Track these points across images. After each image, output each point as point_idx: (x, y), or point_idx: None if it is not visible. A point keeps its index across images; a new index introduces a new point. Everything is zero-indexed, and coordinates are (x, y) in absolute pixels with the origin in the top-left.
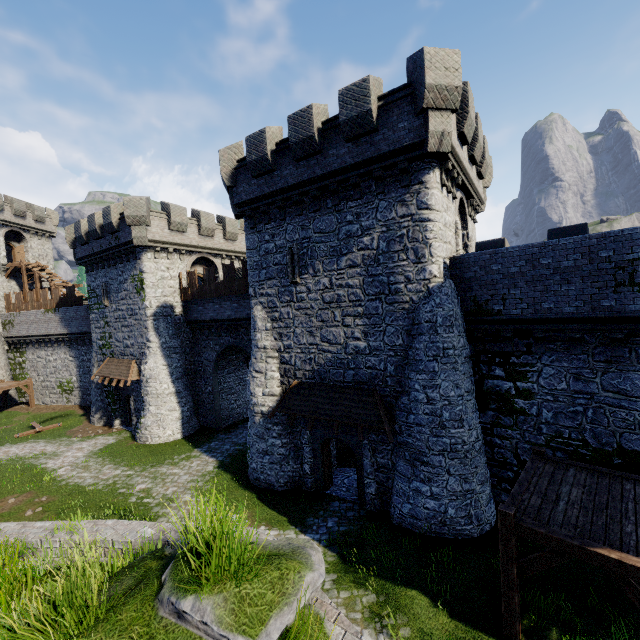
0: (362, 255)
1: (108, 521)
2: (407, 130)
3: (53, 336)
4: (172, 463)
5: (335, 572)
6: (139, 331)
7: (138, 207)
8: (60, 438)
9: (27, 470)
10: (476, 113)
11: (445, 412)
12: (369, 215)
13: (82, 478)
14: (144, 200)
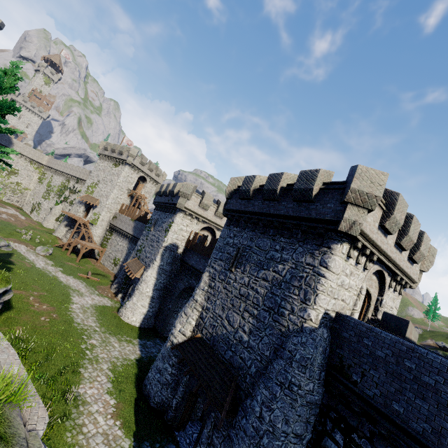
0: (273, 275)
1: (13, 350)
2: (331, 210)
3: (126, 233)
4: (119, 339)
5: None
6: (155, 252)
7: (188, 189)
8: (92, 287)
9: (65, 295)
10: (413, 215)
11: (266, 437)
12: (289, 252)
13: (78, 316)
14: (193, 186)
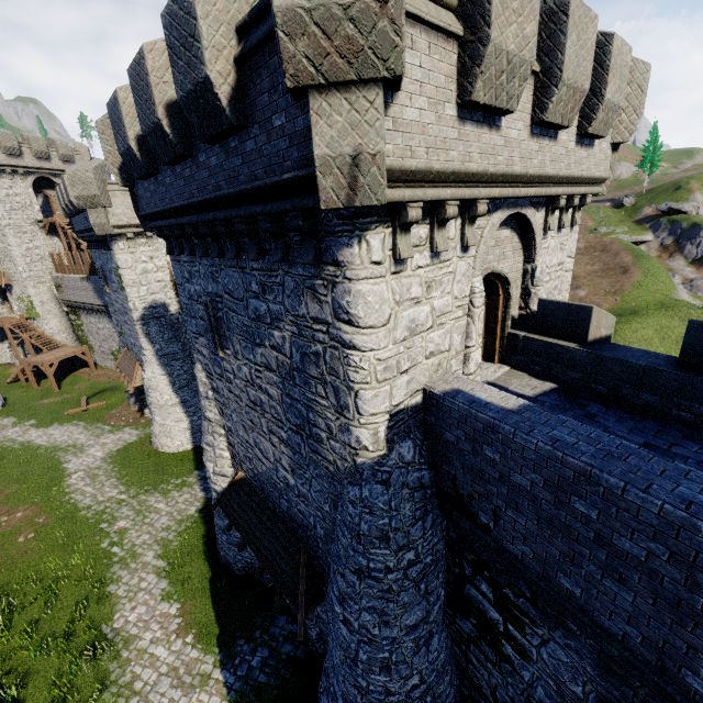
0: (276, 358)
1: None
2: (287, 137)
3: (94, 305)
4: (164, 491)
5: None
6: (134, 333)
7: (86, 183)
8: (97, 424)
9: (51, 469)
10: None
11: (362, 650)
12: (275, 294)
13: (83, 494)
14: (90, 172)
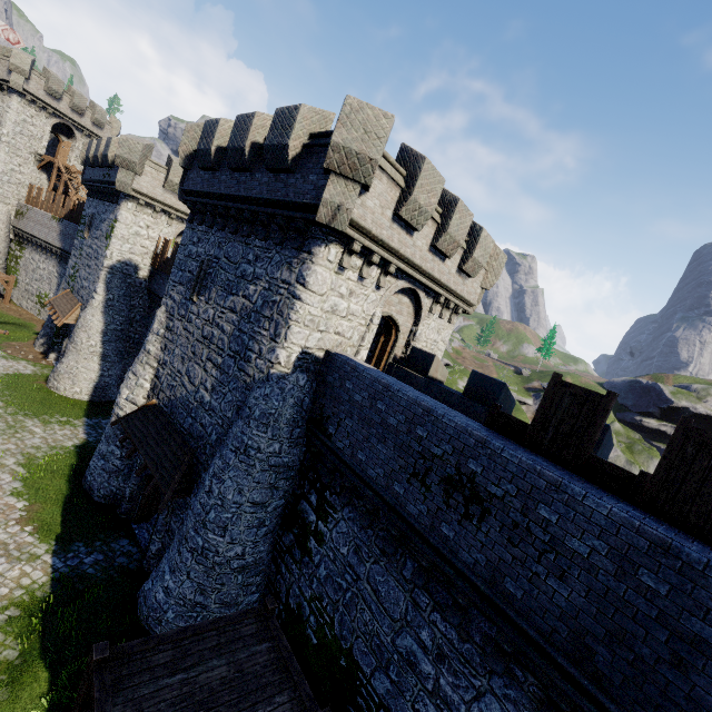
0: (243, 303)
1: None
2: (313, 186)
3: (49, 245)
4: (45, 421)
5: (24, 610)
6: (94, 277)
7: (132, 150)
8: None
9: None
10: (458, 199)
11: (213, 512)
12: (264, 263)
13: None
14: (141, 146)
